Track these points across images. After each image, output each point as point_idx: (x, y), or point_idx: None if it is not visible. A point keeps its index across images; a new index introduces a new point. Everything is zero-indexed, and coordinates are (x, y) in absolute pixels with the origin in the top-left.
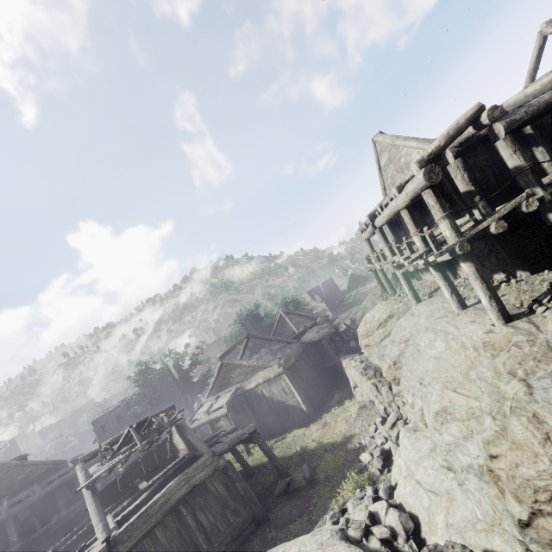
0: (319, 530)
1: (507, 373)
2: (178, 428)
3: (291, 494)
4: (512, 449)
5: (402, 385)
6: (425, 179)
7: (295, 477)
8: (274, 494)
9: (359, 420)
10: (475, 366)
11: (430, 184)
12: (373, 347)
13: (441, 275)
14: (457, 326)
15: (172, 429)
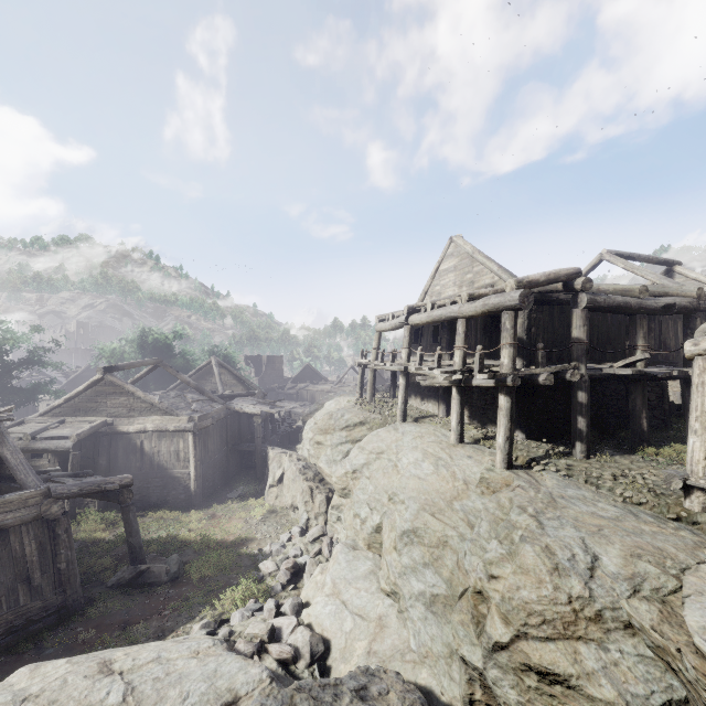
0: (186, 637)
1: (517, 506)
2: None
3: (139, 588)
4: (516, 573)
5: (356, 497)
6: (519, 300)
7: (155, 567)
8: (106, 583)
9: (264, 524)
10: (462, 498)
11: (521, 307)
12: (326, 447)
13: (460, 400)
14: (452, 455)
15: None
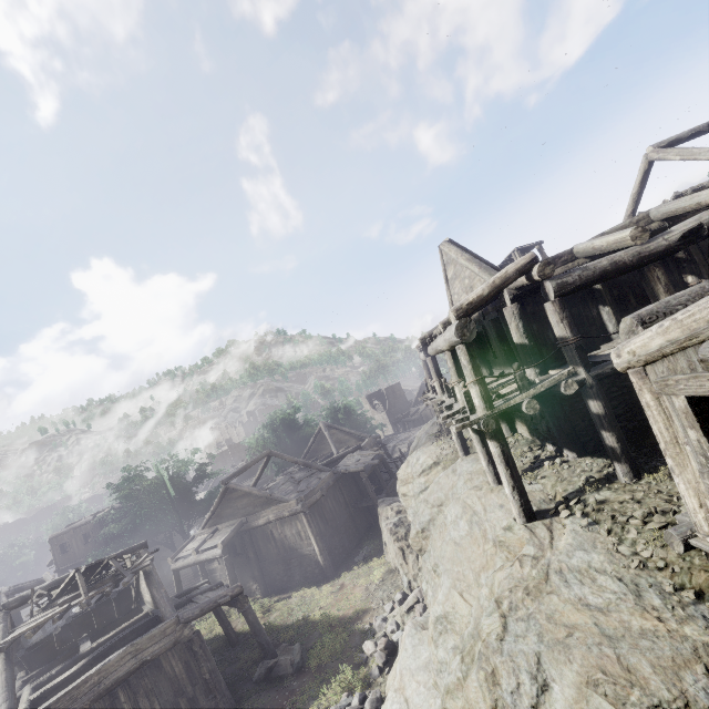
0: None
1: (495, 599)
2: (144, 575)
3: (271, 683)
4: (465, 708)
5: (423, 563)
6: (457, 335)
7: (281, 660)
8: (252, 679)
9: (380, 589)
10: (488, 568)
11: (462, 341)
12: (410, 498)
13: (479, 439)
14: (486, 507)
15: (139, 573)
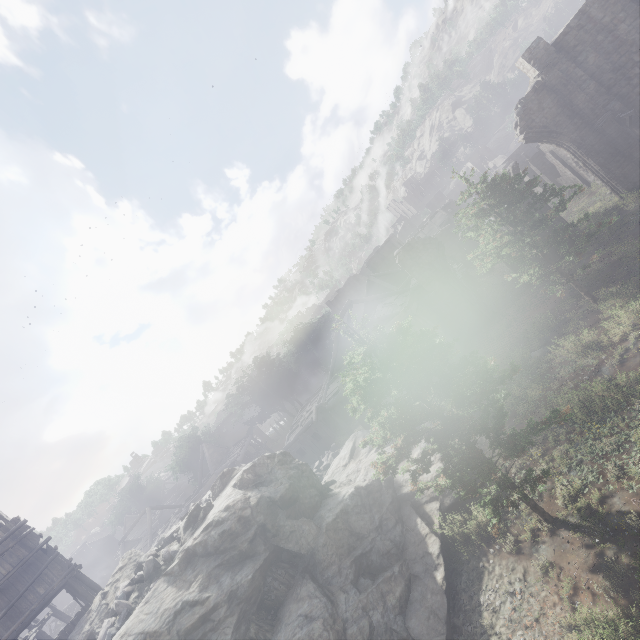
0: None
1: None
2: None
3: None
4: None
5: None
6: None
7: None
8: None
9: None
10: None
11: None
12: None
13: None
14: None
15: None
